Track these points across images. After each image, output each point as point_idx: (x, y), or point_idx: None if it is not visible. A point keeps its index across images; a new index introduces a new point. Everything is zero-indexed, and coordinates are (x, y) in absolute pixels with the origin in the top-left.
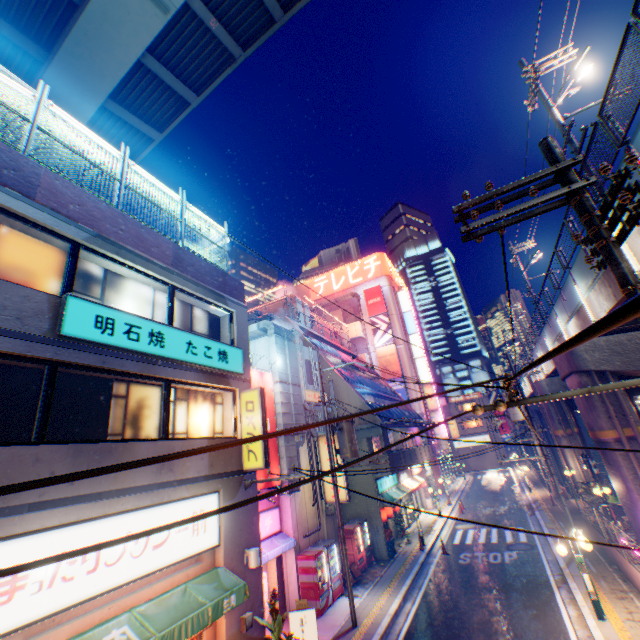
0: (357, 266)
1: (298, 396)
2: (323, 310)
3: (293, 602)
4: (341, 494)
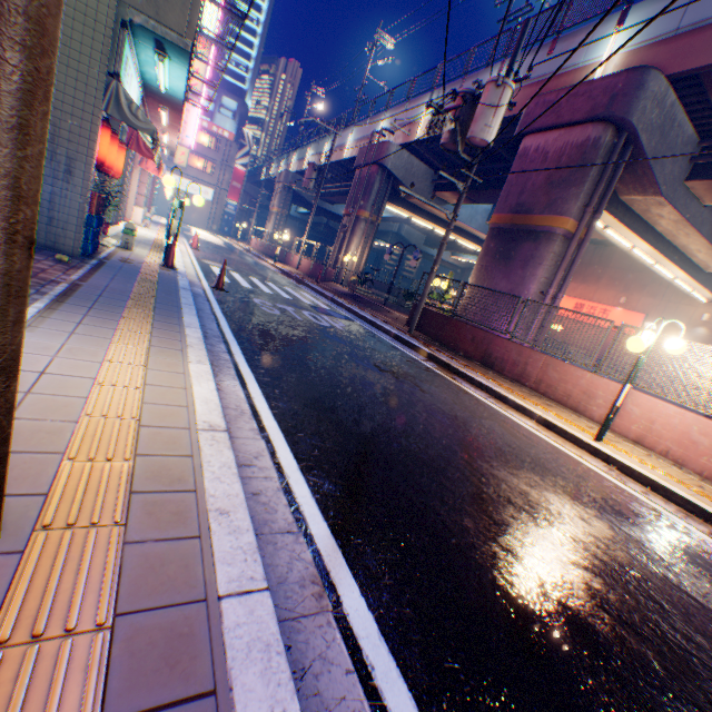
0: None
1: None
2: None
3: None
4: None
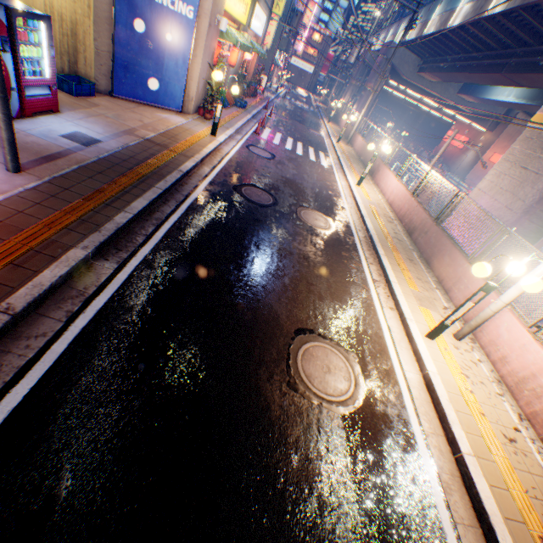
0: None
1: None
2: None
3: None
4: (268, 47)
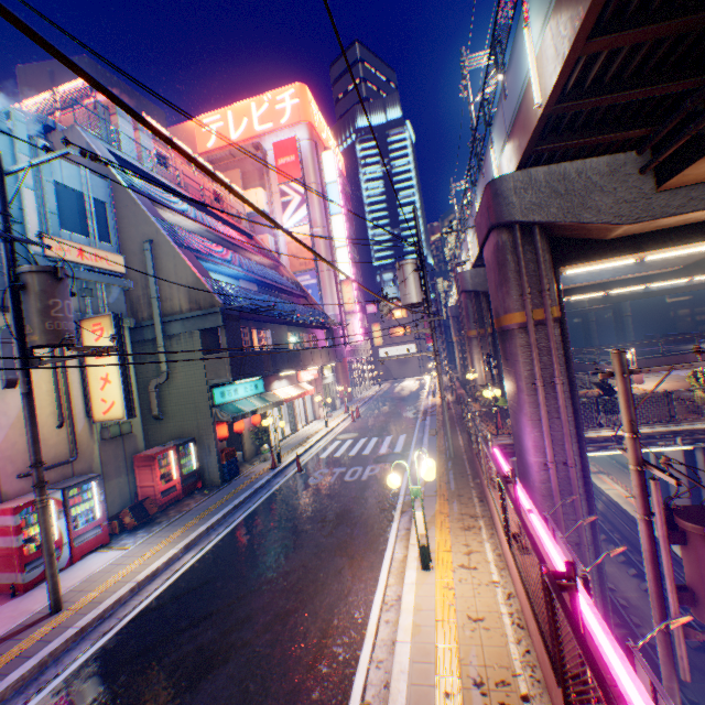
0: (266, 103)
1: None
2: (191, 153)
3: None
4: (117, 410)
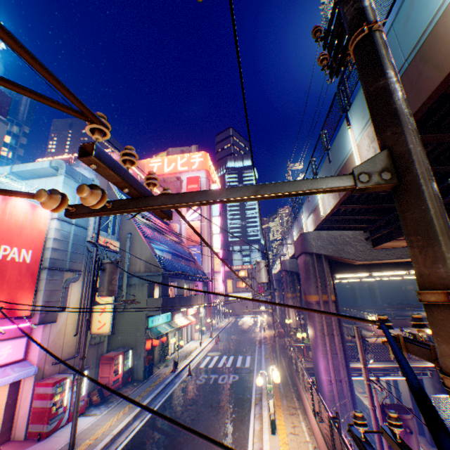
0: (186, 158)
1: (81, 237)
2: None
3: (21, 427)
4: (106, 327)
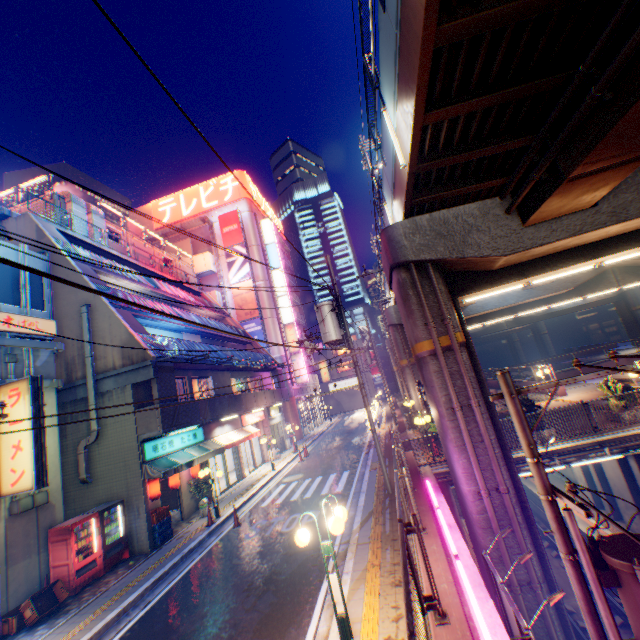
0: (212, 186)
1: None
2: (143, 228)
3: None
4: (26, 479)
